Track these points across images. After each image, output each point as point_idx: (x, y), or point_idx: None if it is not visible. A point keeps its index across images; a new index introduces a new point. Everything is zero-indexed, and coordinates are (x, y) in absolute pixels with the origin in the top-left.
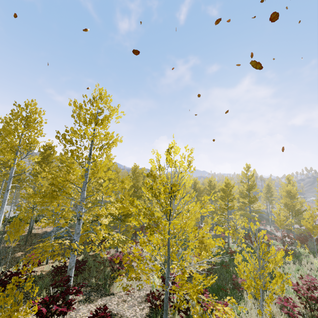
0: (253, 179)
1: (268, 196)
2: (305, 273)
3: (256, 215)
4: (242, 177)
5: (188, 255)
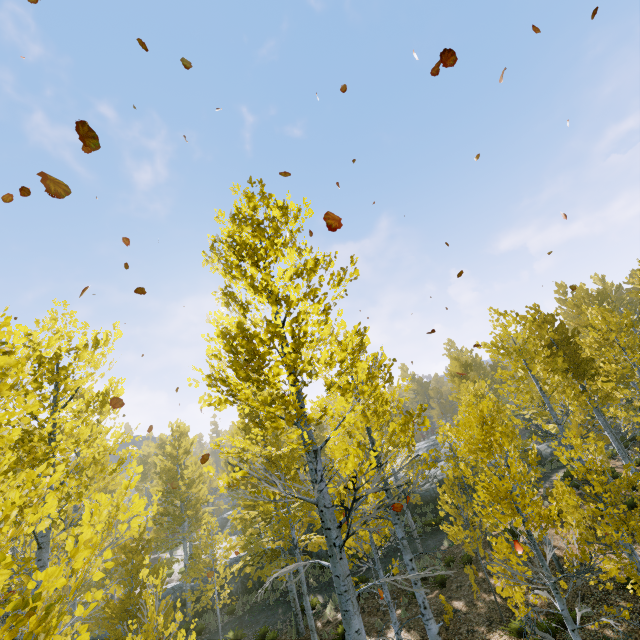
0: None
1: None
2: None
3: None
4: None
5: None
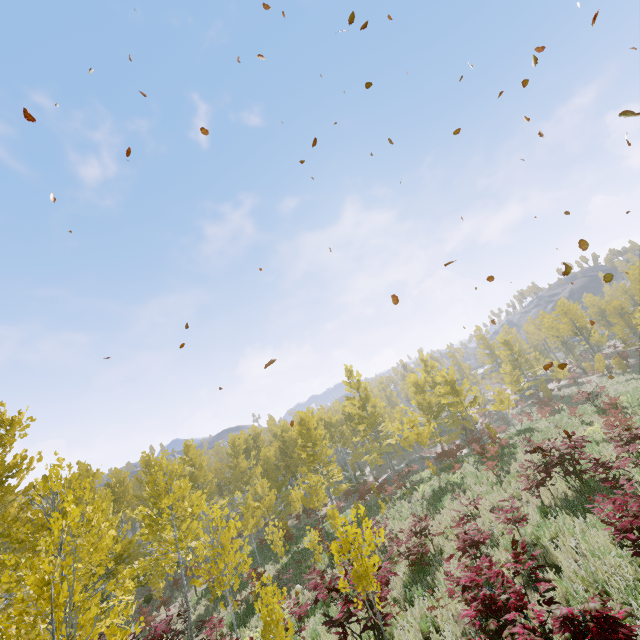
0: (364, 386)
1: (419, 395)
2: (400, 512)
3: (391, 441)
4: (349, 390)
5: (98, 584)
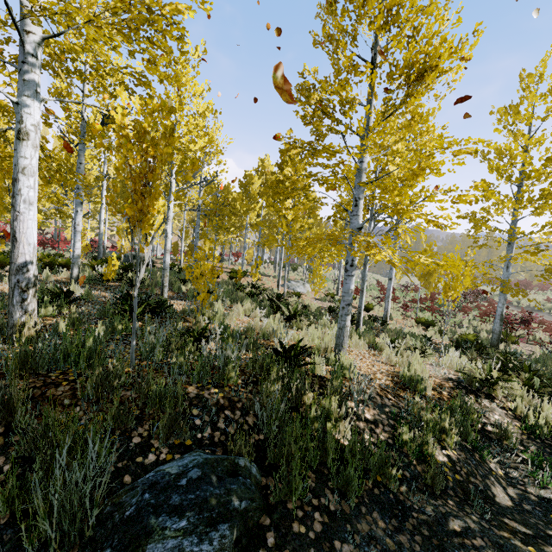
0: None
1: None
2: None
3: None
4: None
5: None
